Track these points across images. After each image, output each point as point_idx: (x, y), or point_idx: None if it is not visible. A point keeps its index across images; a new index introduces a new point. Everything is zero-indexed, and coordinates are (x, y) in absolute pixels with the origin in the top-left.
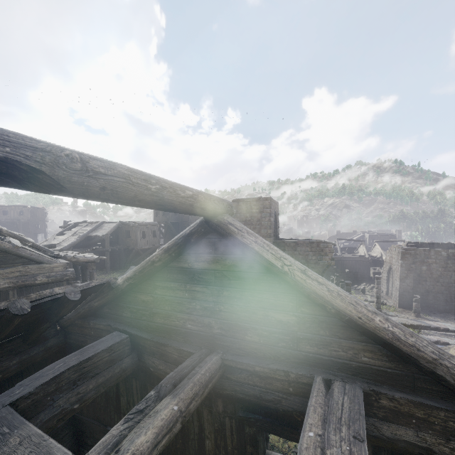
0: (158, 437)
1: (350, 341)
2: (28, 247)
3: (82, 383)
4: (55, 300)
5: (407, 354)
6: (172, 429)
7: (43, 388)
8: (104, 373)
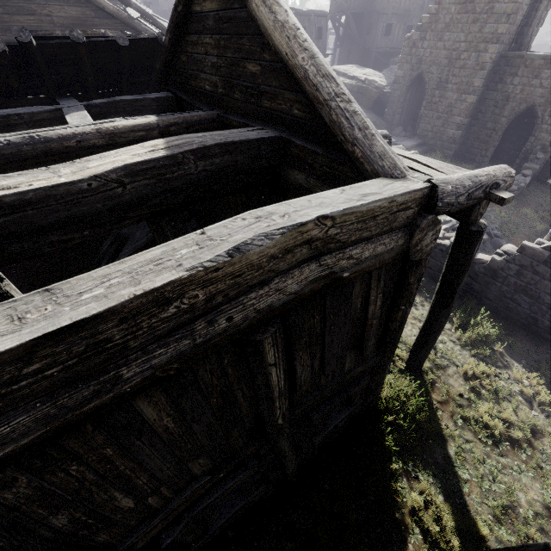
0: (135, 128)
1: (289, 92)
2: (149, 24)
3: None
4: (112, 45)
5: (308, 95)
6: (149, 132)
7: (105, 106)
8: None
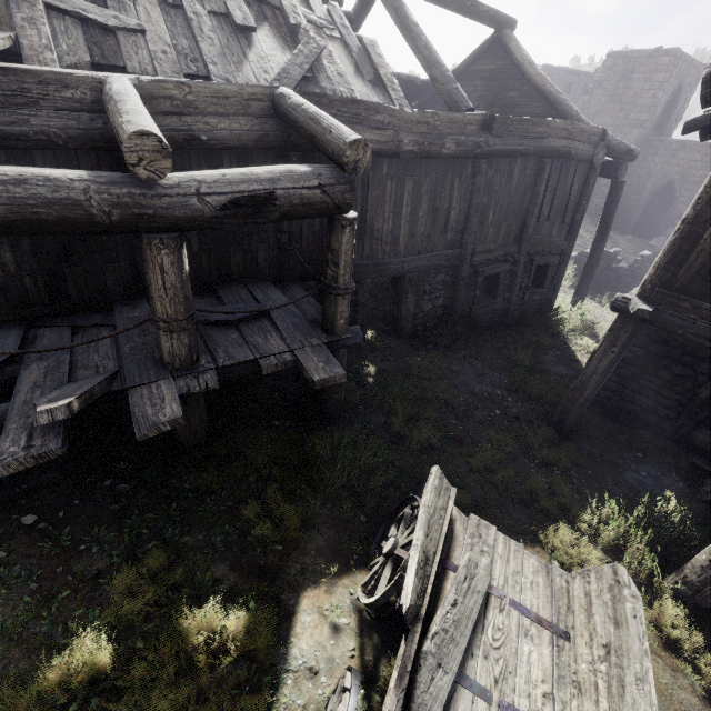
0: None
1: (536, 103)
2: None
3: None
4: (410, 84)
5: (551, 101)
6: None
7: None
8: None
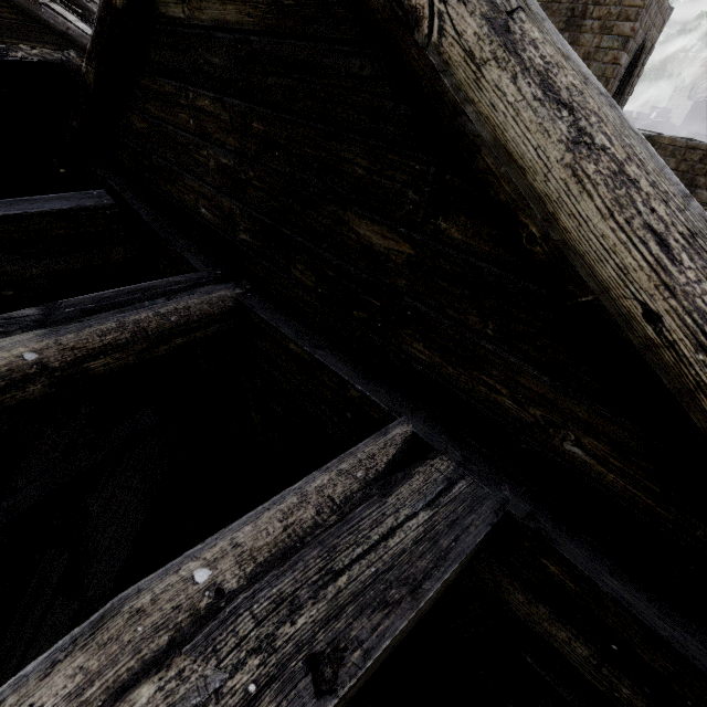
0: None
1: (553, 382)
2: (76, 17)
3: (12, 260)
4: None
5: None
6: (7, 392)
7: None
8: (64, 258)
